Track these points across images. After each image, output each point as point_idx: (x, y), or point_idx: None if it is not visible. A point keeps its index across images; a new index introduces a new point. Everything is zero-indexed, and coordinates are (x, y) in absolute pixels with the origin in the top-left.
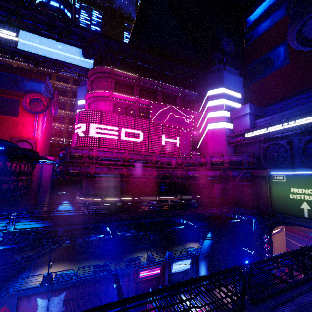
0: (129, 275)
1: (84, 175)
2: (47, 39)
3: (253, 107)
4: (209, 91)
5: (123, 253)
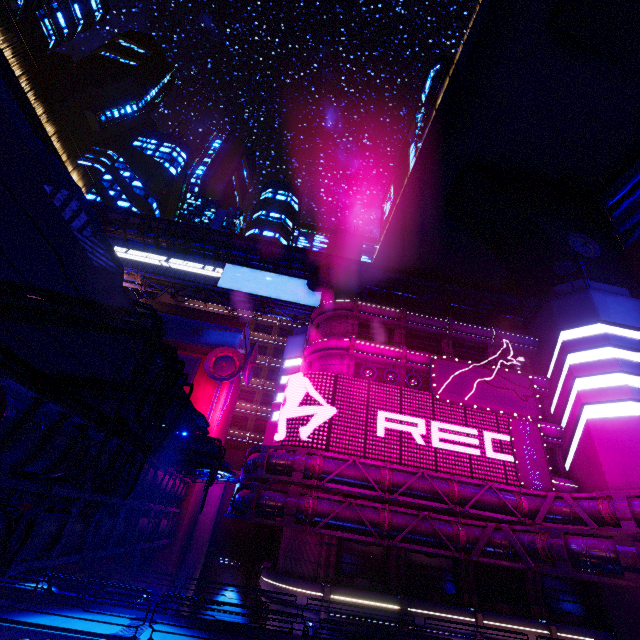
0: None
1: (293, 515)
2: (258, 271)
3: None
4: (563, 332)
5: None
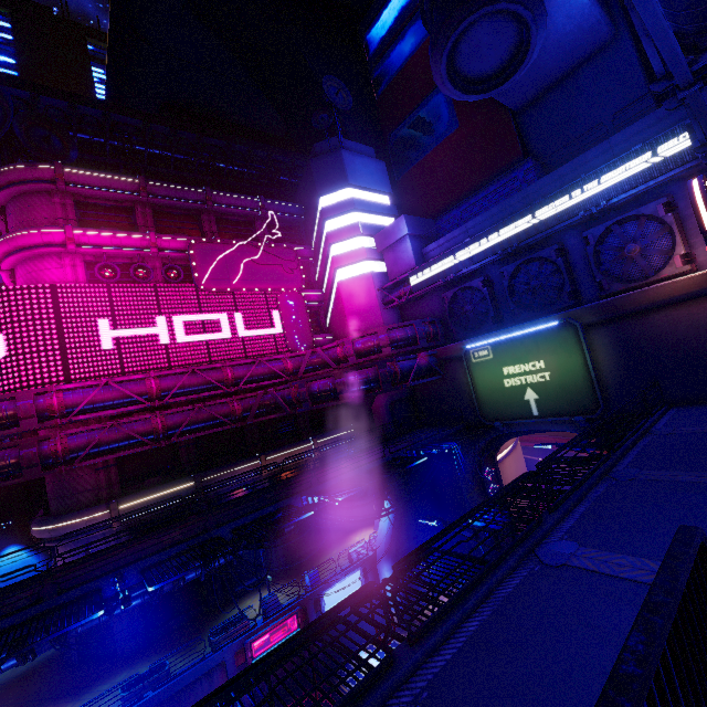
0: (226, 664)
1: (36, 465)
2: None
3: (414, 222)
4: (322, 198)
5: (204, 619)
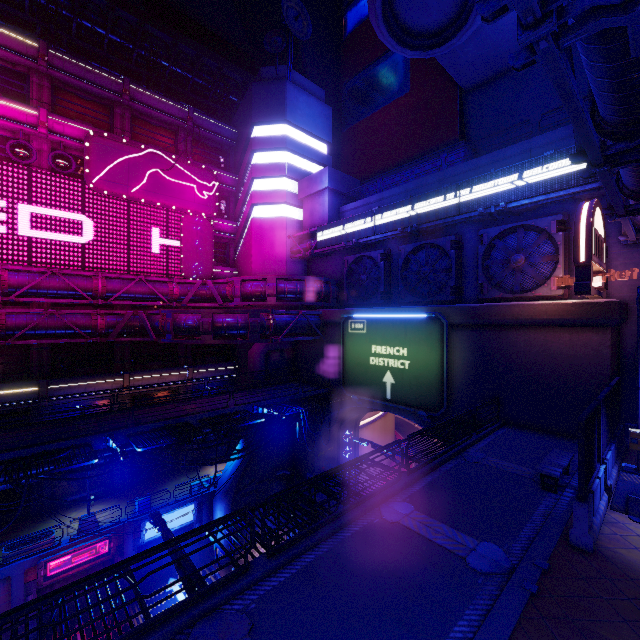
0: (11, 579)
1: None
2: None
3: (338, 178)
4: (257, 127)
5: (19, 524)
